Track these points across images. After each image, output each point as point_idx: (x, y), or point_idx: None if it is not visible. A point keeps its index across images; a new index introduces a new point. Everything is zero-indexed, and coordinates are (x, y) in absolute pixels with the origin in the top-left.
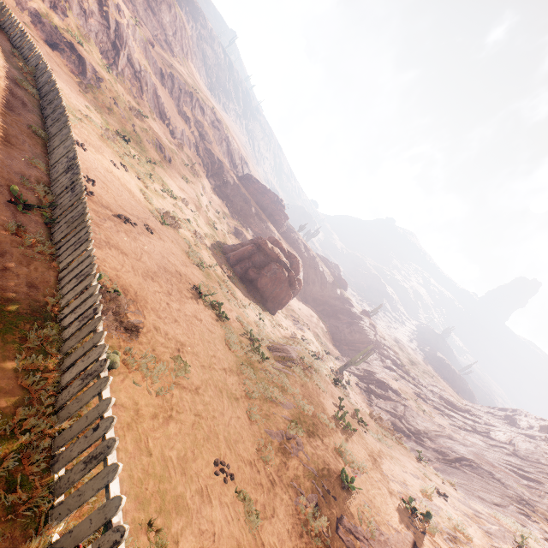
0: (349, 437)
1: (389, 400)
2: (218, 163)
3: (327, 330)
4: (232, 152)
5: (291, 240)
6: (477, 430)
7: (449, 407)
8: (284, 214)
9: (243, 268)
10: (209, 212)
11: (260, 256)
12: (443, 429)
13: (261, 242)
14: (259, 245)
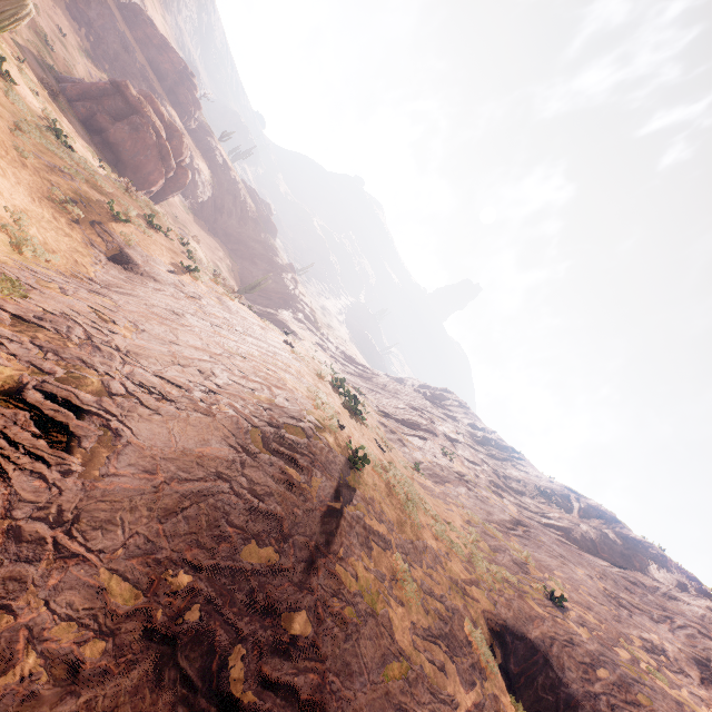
0: (153, 231)
1: None
2: None
3: (236, 271)
4: None
5: (205, 145)
6: (363, 376)
7: (348, 360)
8: (195, 98)
9: (89, 109)
10: (40, 18)
11: (117, 101)
12: (328, 365)
13: (120, 82)
14: (117, 85)
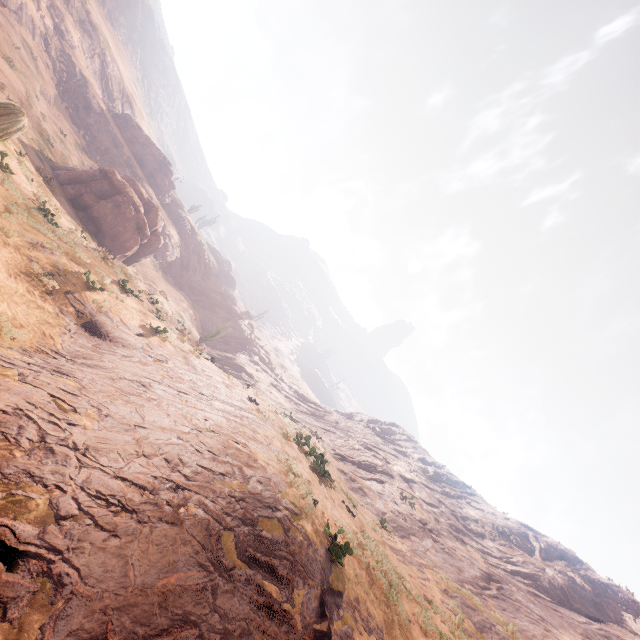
0: (125, 295)
1: (239, 379)
2: (81, 78)
3: (198, 319)
4: (109, 78)
5: (176, 216)
6: (316, 414)
7: (301, 399)
8: (170, 181)
9: (77, 191)
10: (45, 123)
11: (104, 184)
12: (283, 405)
13: (108, 170)
14: (106, 172)
